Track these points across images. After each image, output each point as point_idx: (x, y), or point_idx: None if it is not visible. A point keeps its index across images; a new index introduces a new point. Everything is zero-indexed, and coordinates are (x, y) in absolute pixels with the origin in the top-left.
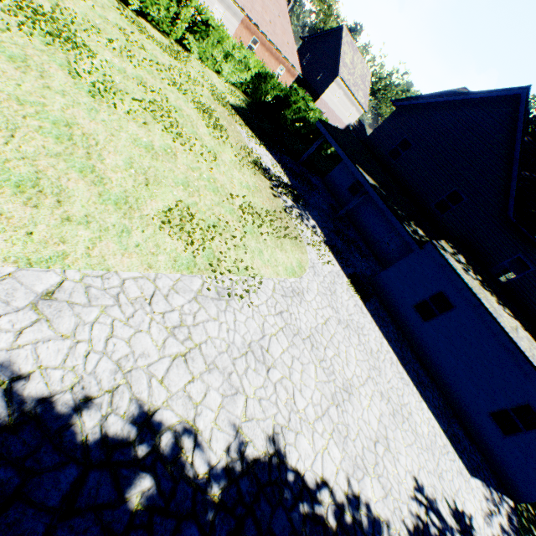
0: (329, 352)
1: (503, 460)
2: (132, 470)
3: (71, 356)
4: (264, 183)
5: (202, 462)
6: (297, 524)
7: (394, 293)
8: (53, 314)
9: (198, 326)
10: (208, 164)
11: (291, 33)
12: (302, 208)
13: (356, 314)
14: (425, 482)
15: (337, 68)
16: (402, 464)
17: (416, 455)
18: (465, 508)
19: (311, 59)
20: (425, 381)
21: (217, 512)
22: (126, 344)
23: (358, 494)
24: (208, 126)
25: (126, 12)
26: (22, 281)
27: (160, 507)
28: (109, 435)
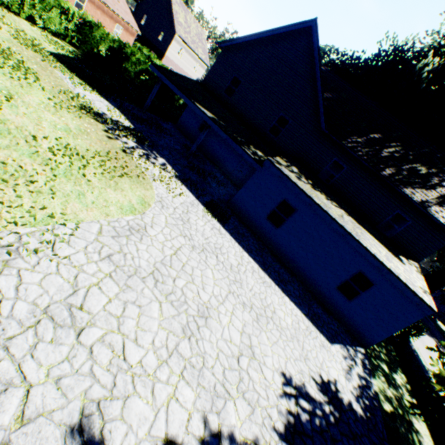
0: (180, 281)
1: (352, 319)
2: None
3: None
4: (94, 126)
5: None
6: None
7: (249, 210)
8: None
9: None
10: None
11: None
12: (149, 148)
13: (214, 236)
14: (293, 372)
15: (174, 26)
16: (269, 366)
17: (283, 349)
18: (330, 376)
19: (149, 19)
20: (286, 277)
21: None
22: None
23: (218, 430)
24: (0, 66)
25: None
26: None
27: None
28: None
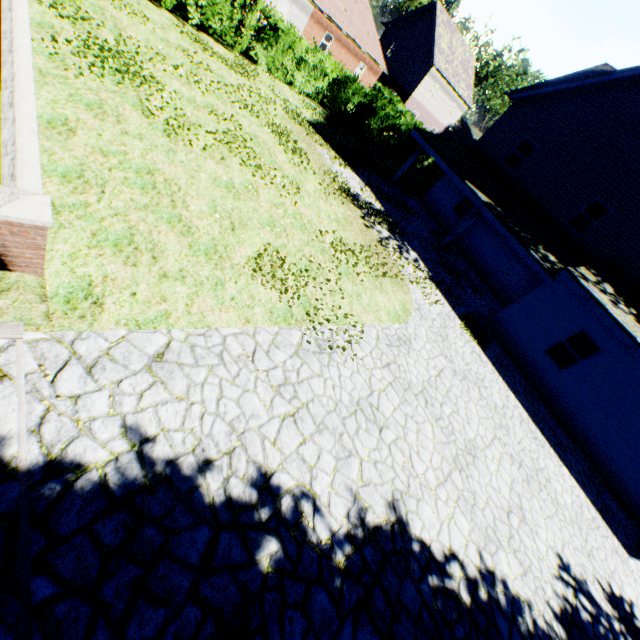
0: (446, 408)
1: None
2: (258, 532)
3: (188, 418)
4: (354, 213)
5: (323, 528)
6: (427, 597)
7: (519, 335)
8: (166, 376)
9: (302, 383)
10: (292, 198)
11: (371, 21)
12: (400, 238)
13: (474, 363)
14: (572, 561)
15: (431, 56)
16: (542, 538)
17: (558, 528)
18: (623, 593)
19: (398, 49)
20: (565, 442)
21: (344, 579)
22: (236, 405)
23: (492, 569)
24: (286, 152)
25: (185, 28)
26: (134, 344)
27: (288, 571)
28: (233, 498)
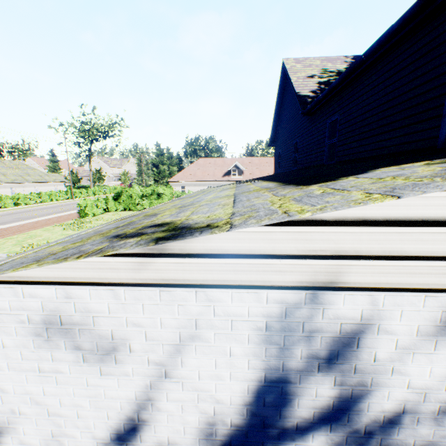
0: None
1: None
2: None
3: None
4: None
5: None
6: None
7: None
8: None
9: None
10: None
11: None
12: None
13: None
14: None
15: None
16: None
17: None
18: None
19: None
20: None
21: None
22: None
23: None
24: None
25: None
26: None
27: None
28: None
